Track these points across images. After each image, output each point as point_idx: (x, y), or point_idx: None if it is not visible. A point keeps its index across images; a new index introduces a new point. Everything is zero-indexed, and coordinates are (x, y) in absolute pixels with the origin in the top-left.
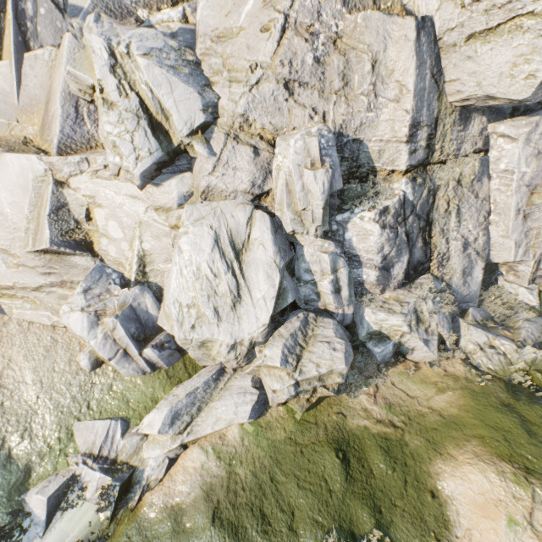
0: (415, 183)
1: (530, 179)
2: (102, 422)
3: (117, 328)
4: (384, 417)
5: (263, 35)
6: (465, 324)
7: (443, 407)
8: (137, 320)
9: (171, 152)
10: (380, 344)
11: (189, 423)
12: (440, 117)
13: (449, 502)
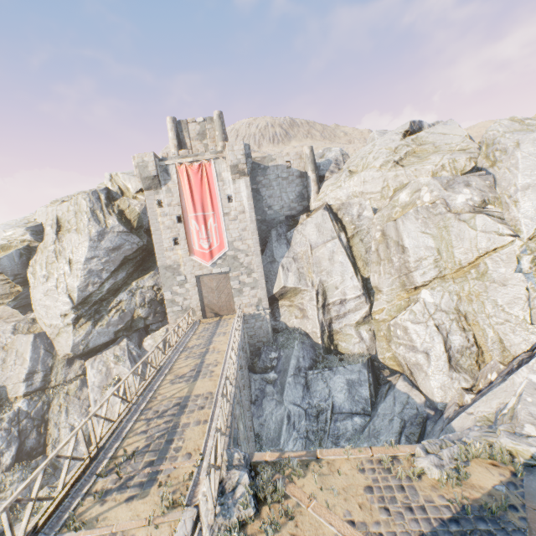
0: (32, 400)
1: (100, 383)
2: None
3: None
4: None
5: None
6: (45, 487)
7: None
8: None
9: None
10: None
11: None
12: (56, 365)
13: None
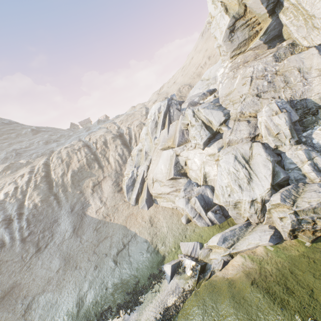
0: None
1: None
2: (191, 242)
3: (196, 202)
4: None
5: (243, 86)
6: None
7: None
8: (204, 200)
9: (213, 134)
10: None
11: (232, 244)
12: None
13: None
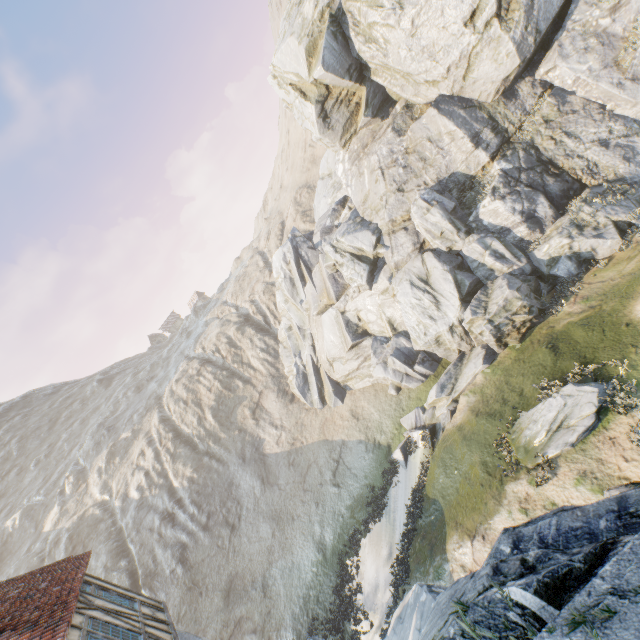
0: (506, 157)
1: (600, 63)
2: (411, 412)
3: (395, 362)
4: (583, 307)
5: (377, 184)
6: None
7: (633, 268)
8: (403, 354)
9: (372, 263)
10: (556, 265)
11: (452, 388)
12: (492, 113)
13: None
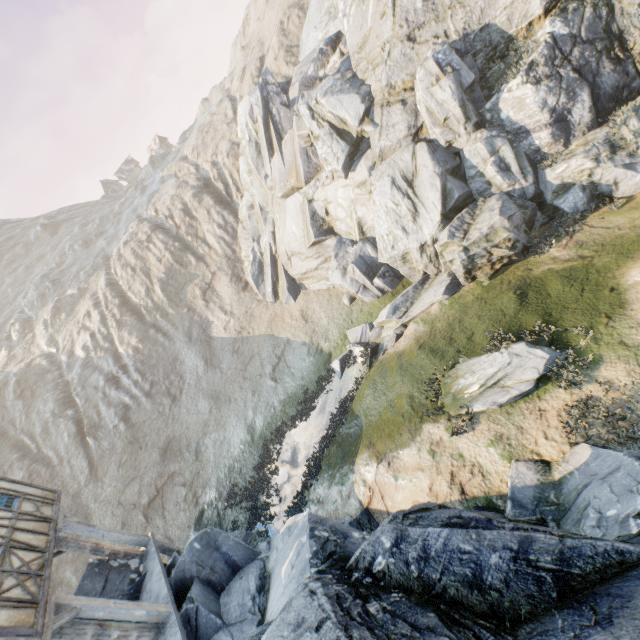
0: (566, 13)
1: None
2: (359, 327)
3: (355, 271)
4: (573, 255)
5: (383, 20)
6: None
7: None
8: (366, 264)
9: (354, 144)
10: (564, 194)
11: (405, 312)
12: None
13: (629, 289)
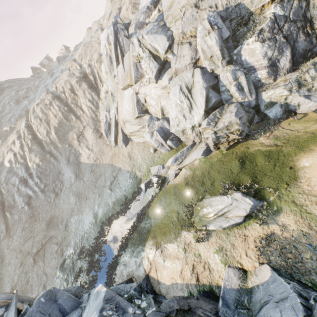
0: (283, 2)
1: None
2: (157, 166)
3: (157, 135)
4: (271, 143)
5: None
6: None
7: (315, 129)
8: (163, 132)
9: (162, 64)
10: (270, 108)
11: (181, 161)
12: None
13: (300, 169)
